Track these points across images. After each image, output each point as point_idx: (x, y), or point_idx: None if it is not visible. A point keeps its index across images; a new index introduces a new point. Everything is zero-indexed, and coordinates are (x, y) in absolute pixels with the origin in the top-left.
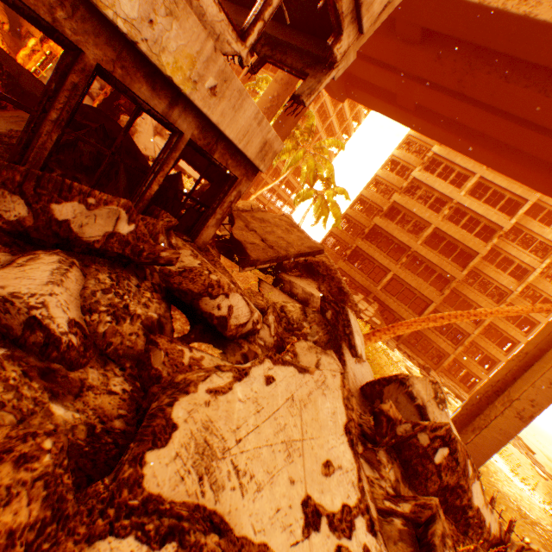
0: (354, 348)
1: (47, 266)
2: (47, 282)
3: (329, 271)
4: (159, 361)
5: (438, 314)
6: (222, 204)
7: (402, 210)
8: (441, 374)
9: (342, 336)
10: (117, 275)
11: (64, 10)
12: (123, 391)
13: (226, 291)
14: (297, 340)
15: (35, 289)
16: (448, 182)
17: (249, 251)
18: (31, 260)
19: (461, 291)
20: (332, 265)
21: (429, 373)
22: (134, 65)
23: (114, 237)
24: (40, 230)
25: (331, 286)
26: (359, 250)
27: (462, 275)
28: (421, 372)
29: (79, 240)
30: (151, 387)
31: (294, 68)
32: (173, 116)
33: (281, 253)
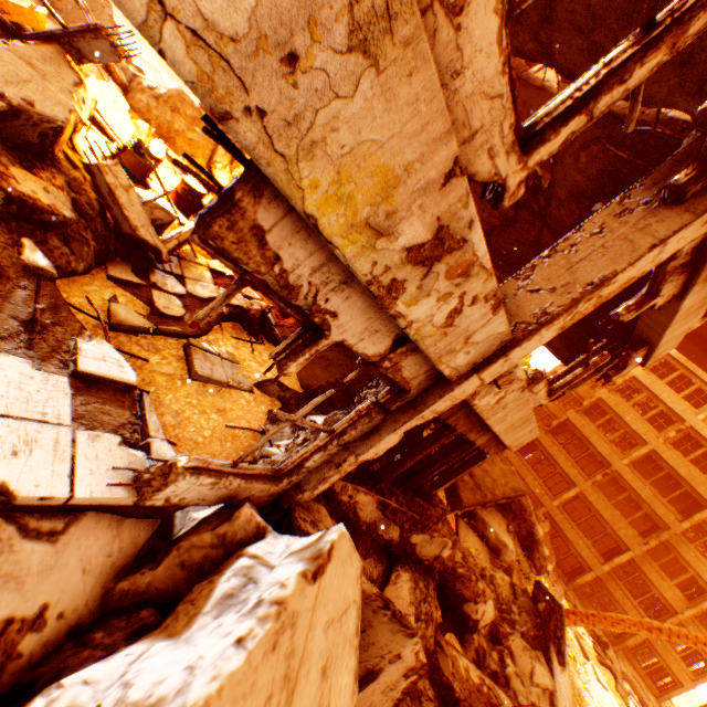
0: (562, 655)
1: (405, 583)
2: (409, 601)
3: (523, 511)
4: (448, 669)
5: (655, 621)
6: (466, 470)
7: (608, 412)
8: (620, 654)
9: (551, 636)
10: (426, 581)
11: (463, 420)
12: (433, 696)
13: (486, 598)
14: (511, 632)
15: (406, 608)
16: (682, 396)
17: (460, 491)
18: (397, 576)
19: (674, 545)
20: (528, 505)
21: (606, 650)
22: (477, 426)
23: (437, 558)
24: (397, 545)
25: (520, 528)
26: (538, 444)
27: (681, 527)
28: (594, 646)
29: (415, 554)
30: (459, 706)
31: (559, 353)
32: (477, 438)
33: (487, 496)
